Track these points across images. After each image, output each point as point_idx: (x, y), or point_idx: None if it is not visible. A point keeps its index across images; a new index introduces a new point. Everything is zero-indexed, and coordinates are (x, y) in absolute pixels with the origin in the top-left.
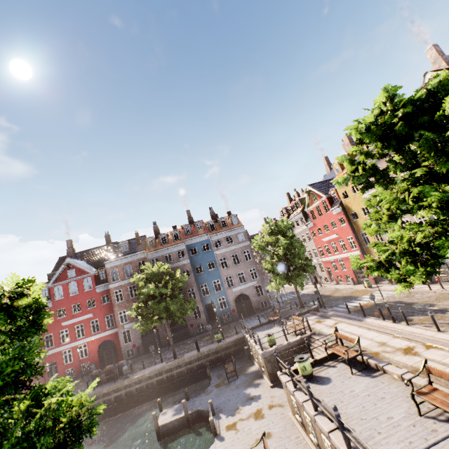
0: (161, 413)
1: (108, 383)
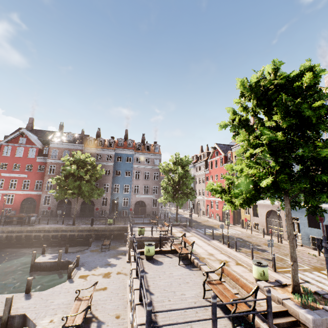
0: (42, 255)
1: (16, 225)
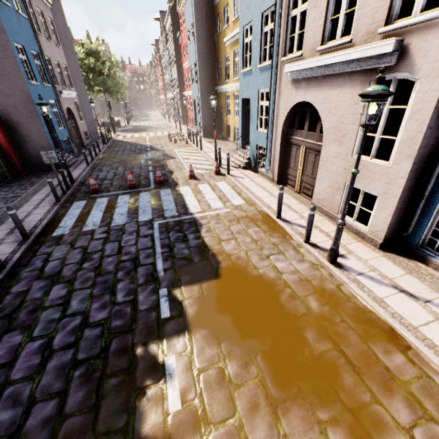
0: None
1: None
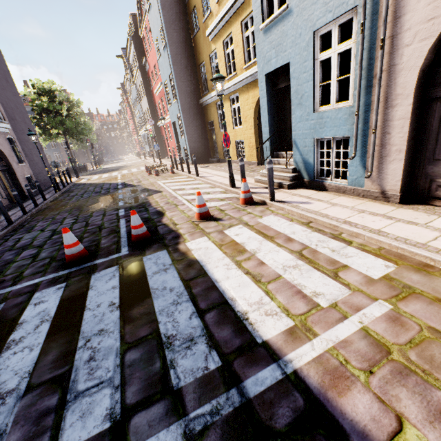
0: None
1: None
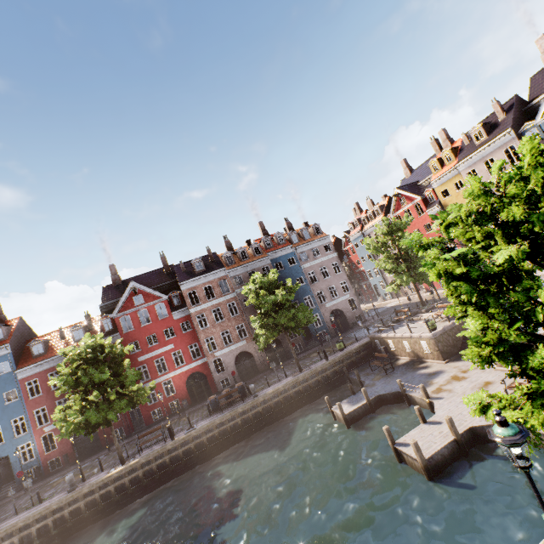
0: (332, 409)
1: (233, 405)
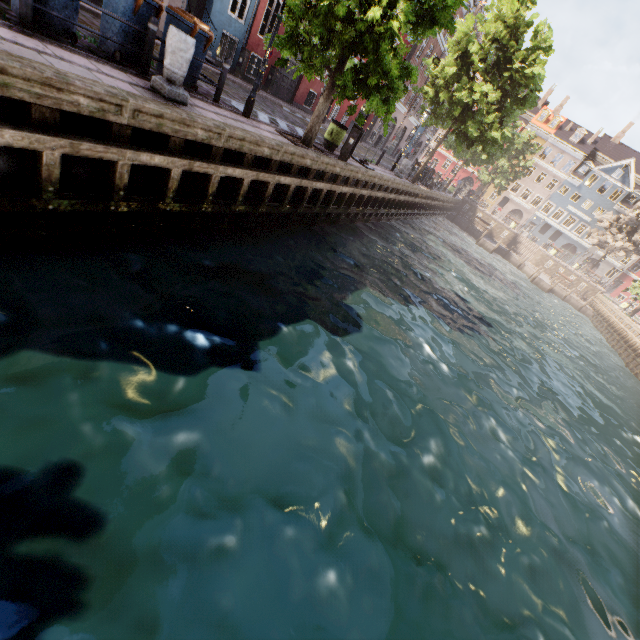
0: (484, 239)
1: None
